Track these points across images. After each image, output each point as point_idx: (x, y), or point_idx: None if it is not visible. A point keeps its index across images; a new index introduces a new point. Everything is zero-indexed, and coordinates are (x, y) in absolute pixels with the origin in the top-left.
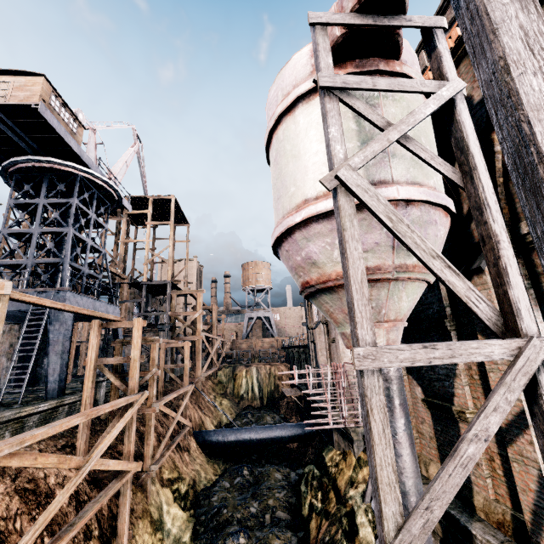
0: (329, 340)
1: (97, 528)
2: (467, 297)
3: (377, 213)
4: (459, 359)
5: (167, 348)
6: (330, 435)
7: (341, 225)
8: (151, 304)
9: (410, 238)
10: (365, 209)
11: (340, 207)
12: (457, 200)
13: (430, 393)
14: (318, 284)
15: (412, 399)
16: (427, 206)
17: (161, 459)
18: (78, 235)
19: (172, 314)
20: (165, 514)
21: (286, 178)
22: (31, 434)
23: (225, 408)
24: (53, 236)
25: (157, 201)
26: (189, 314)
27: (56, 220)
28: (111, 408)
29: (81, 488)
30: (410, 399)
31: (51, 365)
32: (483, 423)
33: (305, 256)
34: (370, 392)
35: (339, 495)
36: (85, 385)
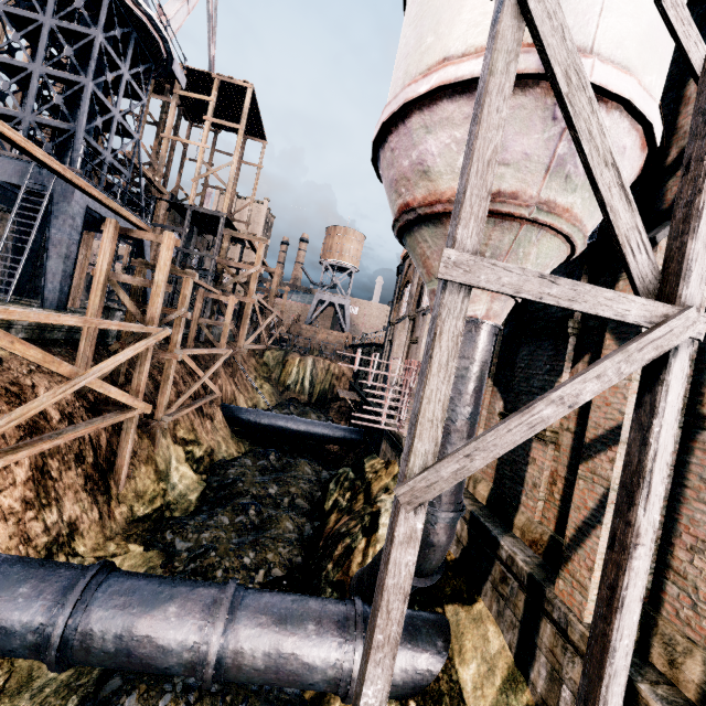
0: (411, 339)
1: (92, 455)
2: (627, 238)
3: (553, 62)
4: (581, 306)
5: (207, 301)
6: (378, 444)
7: (489, 66)
8: (196, 243)
9: (585, 121)
10: (530, 89)
11: (498, 34)
12: (667, 140)
13: (512, 408)
14: (422, 206)
15: (488, 415)
16: (625, 116)
17: (177, 413)
18: (101, 97)
19: (221, 260)
20: (173, 469)
21: (425, 19)
22: (5, 308)
23: (265, 393)
24: (64, 88)
25: (226, 86)
26: (243, 267)
27: (69, 62)
28: (119, 327)
29: (76, 411)
30: (485, 413)
31: (50, 269)
32: (576, 388)
33: (416, 158)
34: (446, 312)
35: (369, 498)
36: (91, 299)
